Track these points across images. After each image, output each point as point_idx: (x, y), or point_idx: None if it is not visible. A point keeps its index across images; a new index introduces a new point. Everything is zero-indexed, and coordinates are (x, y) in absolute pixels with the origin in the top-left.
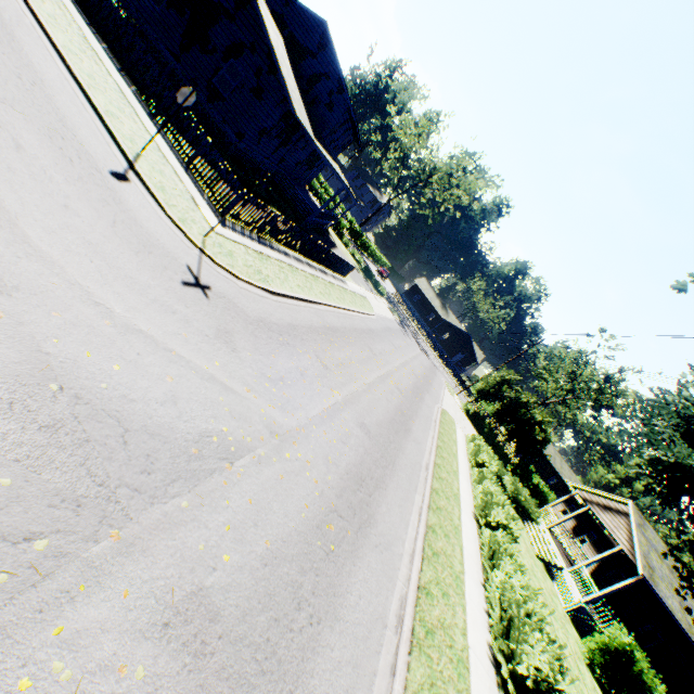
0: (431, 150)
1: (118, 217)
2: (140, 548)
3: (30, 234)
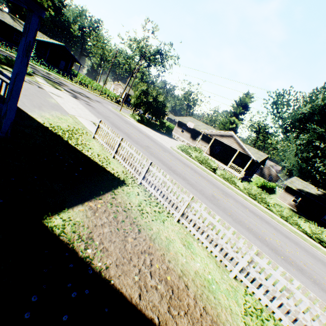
0: None
1: None
2: None
3: None
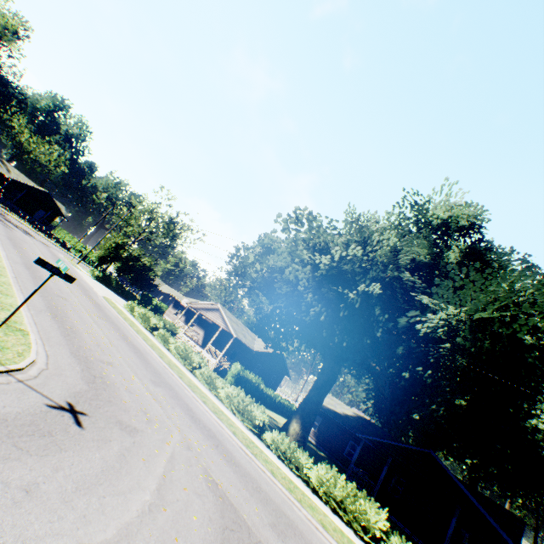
0: None
1: (4, 439)
2: (267, 540)
3: (103, 538)
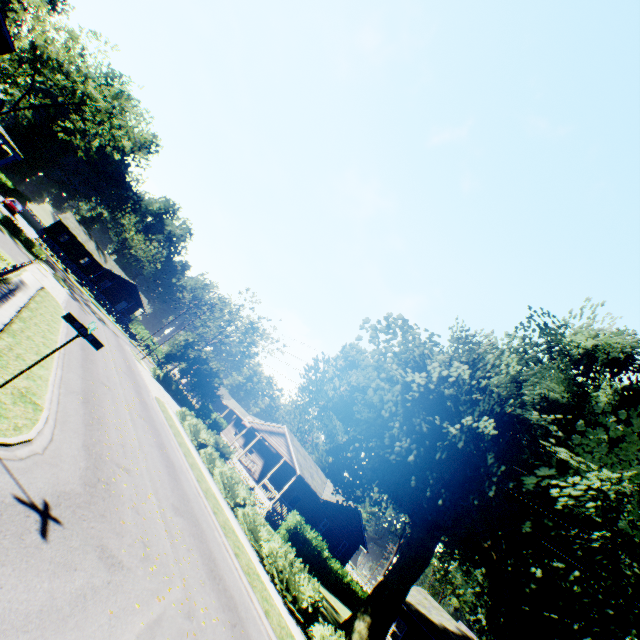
0: (85, 72)
1: None
2: None
3: None
